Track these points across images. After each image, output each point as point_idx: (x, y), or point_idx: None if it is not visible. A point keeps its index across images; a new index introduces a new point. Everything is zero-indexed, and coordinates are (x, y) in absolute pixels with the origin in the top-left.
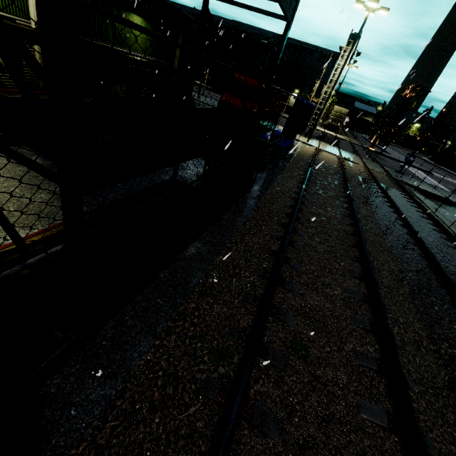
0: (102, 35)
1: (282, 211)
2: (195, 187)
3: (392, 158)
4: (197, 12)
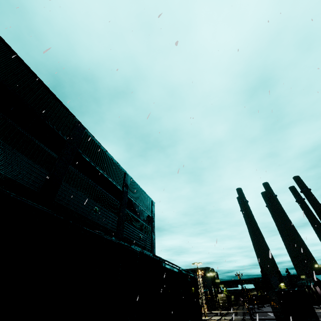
0: None
1: None
2: None
3: (262, 312)
4: None
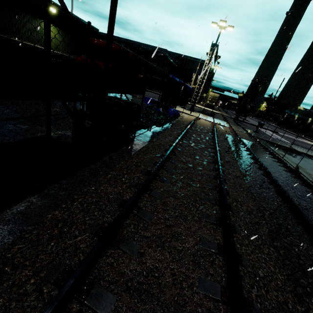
0: (16, 33)
1: (151, 160)
2: (65, 142)
3: (251, 124)
4: (117, 38)
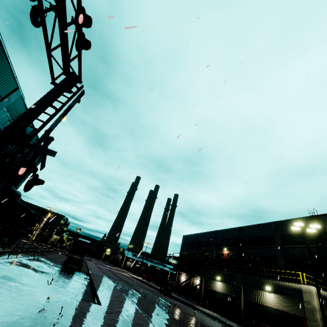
0: None
1: None
2: None
3: None
4: None
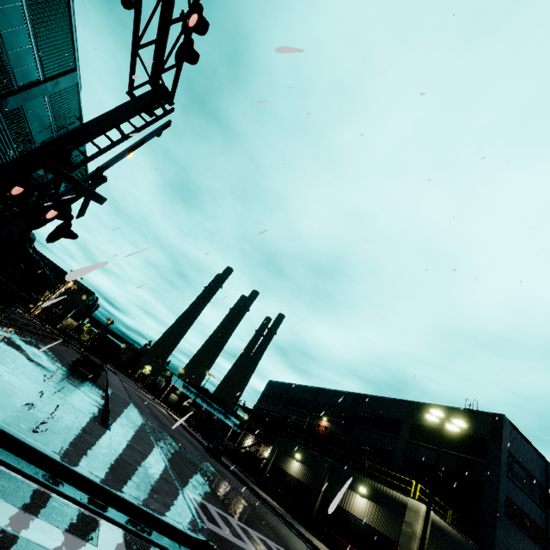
0: None
1: None
2: None
3: None
4: None
